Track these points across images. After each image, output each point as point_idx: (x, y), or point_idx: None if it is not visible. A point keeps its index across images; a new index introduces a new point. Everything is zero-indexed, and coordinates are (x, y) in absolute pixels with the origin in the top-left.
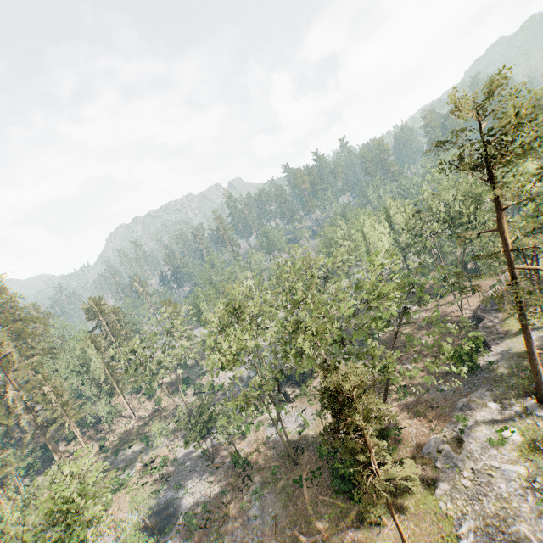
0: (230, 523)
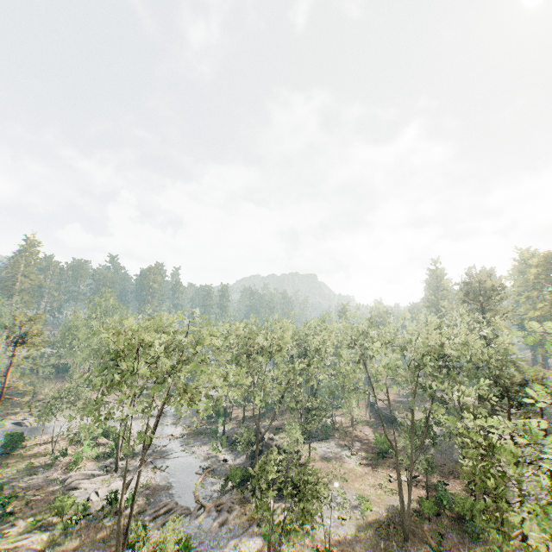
0: None
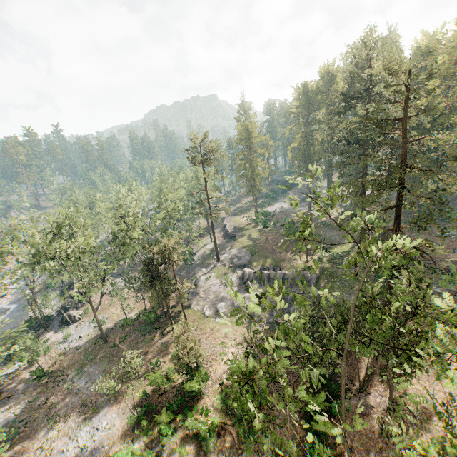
0: (59, 405)
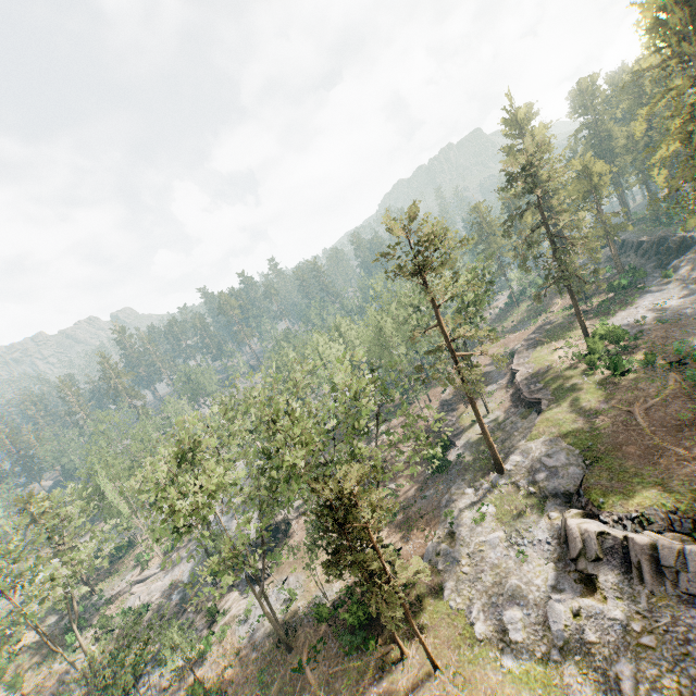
0: None
